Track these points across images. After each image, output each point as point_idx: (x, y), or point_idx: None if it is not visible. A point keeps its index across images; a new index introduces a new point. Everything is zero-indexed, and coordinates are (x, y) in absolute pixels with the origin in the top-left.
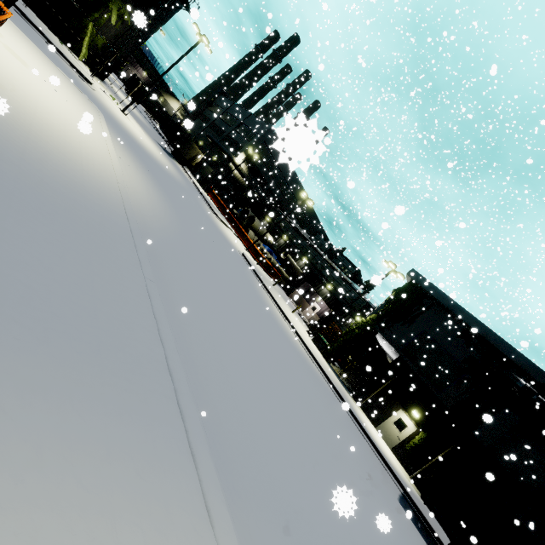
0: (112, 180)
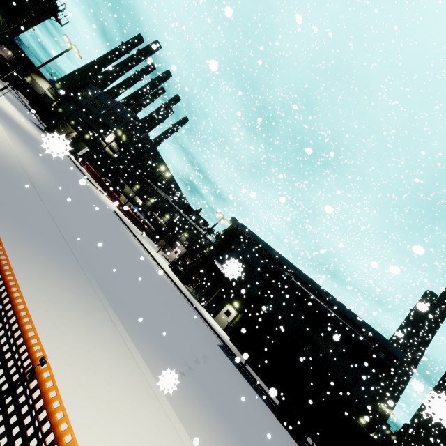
0: (12, 154)
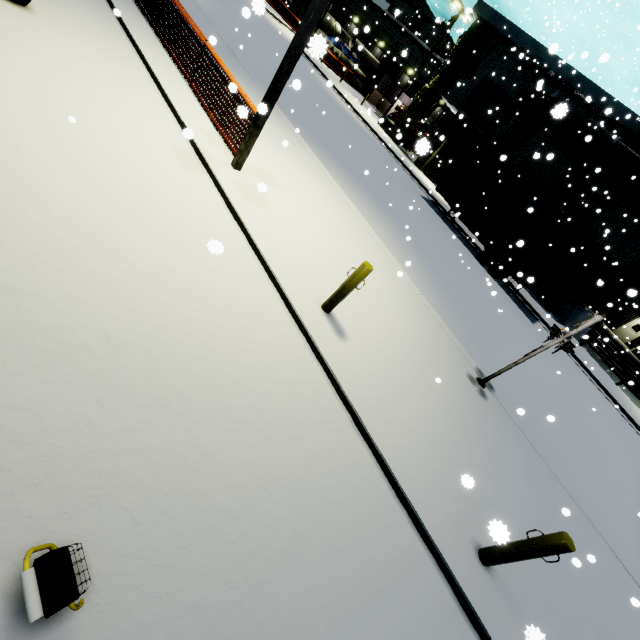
0: None
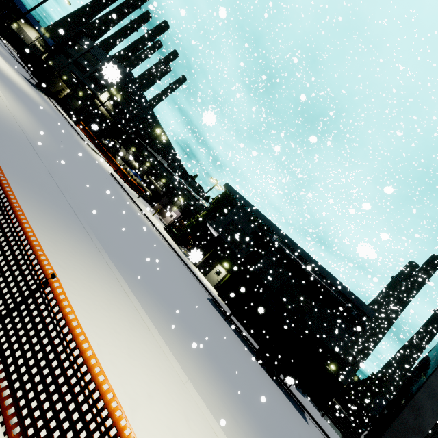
0: (7, 110)
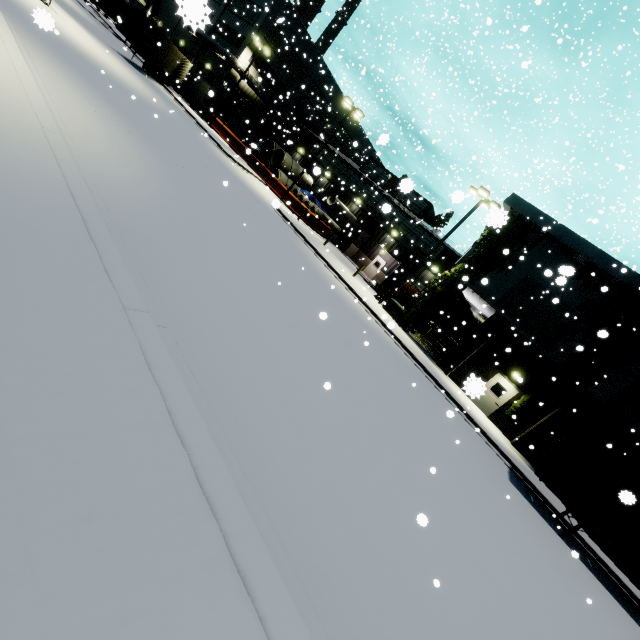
0: (29, 123)
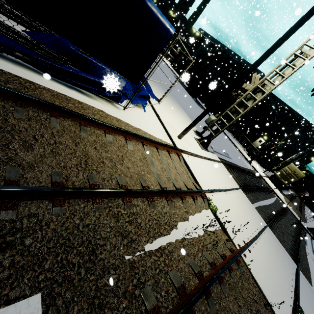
0: None
